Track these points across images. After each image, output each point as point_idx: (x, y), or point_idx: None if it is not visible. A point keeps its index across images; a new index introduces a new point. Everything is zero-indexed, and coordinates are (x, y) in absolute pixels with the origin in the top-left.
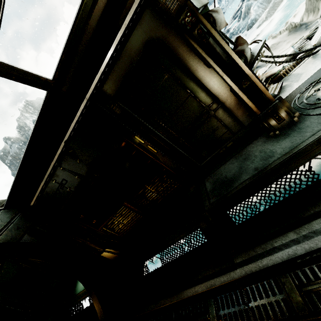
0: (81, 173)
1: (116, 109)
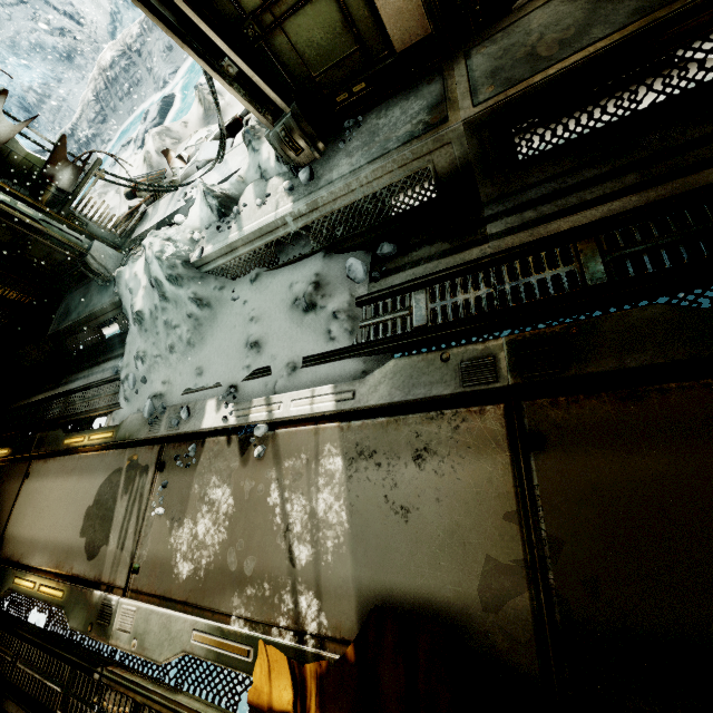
0: None
1: None
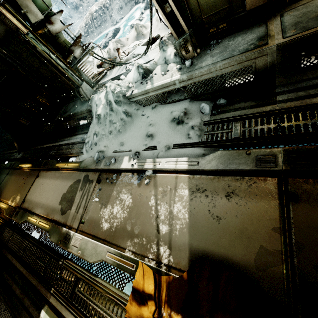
0: None
1: (1, 51)
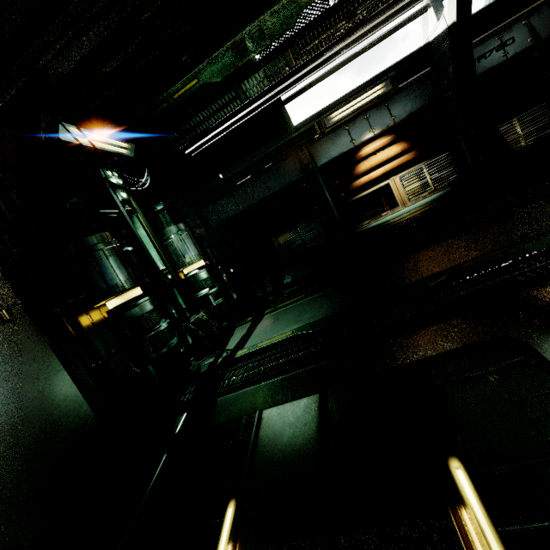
0: (540, 35)
1: None
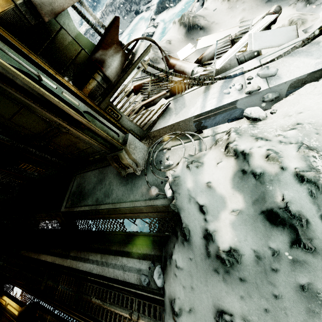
0: None
1: None
